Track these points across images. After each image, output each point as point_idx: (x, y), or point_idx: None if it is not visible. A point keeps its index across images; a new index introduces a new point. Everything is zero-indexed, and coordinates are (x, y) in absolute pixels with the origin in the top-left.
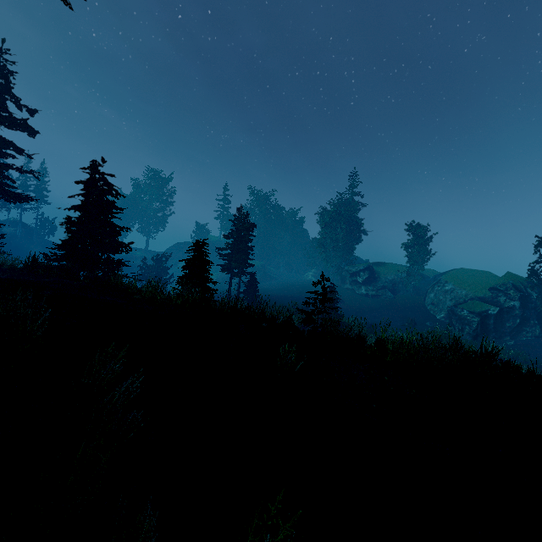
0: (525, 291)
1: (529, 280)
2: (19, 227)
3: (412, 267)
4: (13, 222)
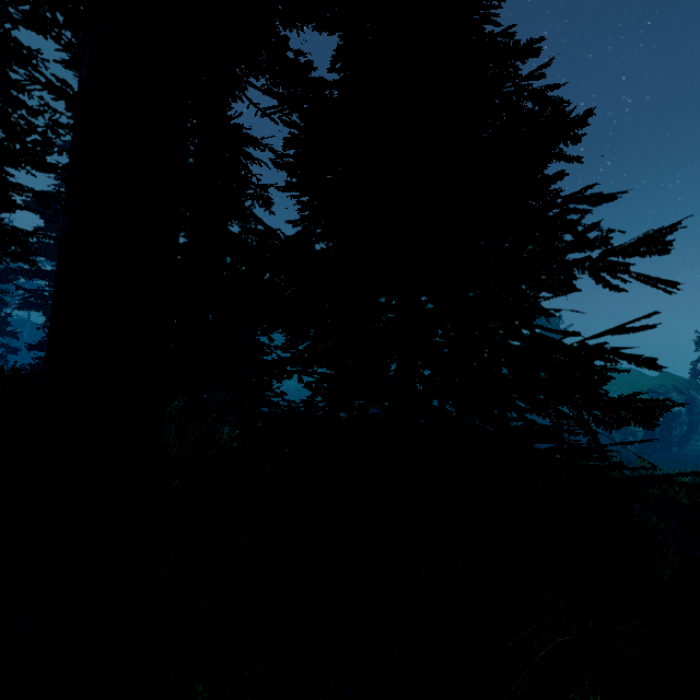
0: (689, 394)
1: (695, 382)
2: (26, 327)
3: None
4: (16, 321)
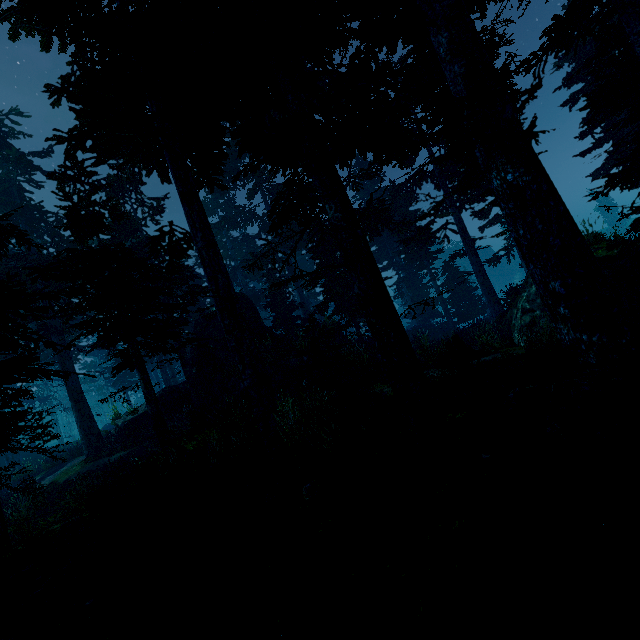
0: None
1: None
2: None
3: (612, 229)
4: None
